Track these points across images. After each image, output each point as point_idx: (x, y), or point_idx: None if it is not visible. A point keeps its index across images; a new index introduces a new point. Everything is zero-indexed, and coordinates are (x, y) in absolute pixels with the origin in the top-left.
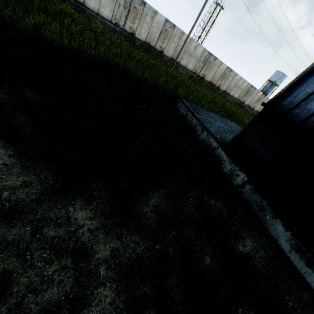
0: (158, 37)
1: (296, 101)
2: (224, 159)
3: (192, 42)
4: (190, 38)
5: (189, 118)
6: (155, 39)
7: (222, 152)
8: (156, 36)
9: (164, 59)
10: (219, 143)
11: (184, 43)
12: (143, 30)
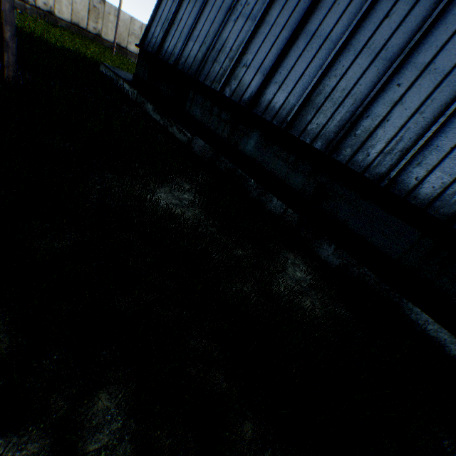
0: (87, 16)
1: (149, 41)
2: (128, 89)
3: (135, 22)
4: (129, 16)
5: (109, 74)
6: (85, 18)
7: (127, 85)
8: (85, 15)
9: (105, 45)
10: (124, 80)
11: (117, 21)
12: (64, 7)
